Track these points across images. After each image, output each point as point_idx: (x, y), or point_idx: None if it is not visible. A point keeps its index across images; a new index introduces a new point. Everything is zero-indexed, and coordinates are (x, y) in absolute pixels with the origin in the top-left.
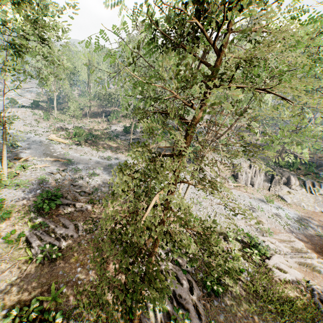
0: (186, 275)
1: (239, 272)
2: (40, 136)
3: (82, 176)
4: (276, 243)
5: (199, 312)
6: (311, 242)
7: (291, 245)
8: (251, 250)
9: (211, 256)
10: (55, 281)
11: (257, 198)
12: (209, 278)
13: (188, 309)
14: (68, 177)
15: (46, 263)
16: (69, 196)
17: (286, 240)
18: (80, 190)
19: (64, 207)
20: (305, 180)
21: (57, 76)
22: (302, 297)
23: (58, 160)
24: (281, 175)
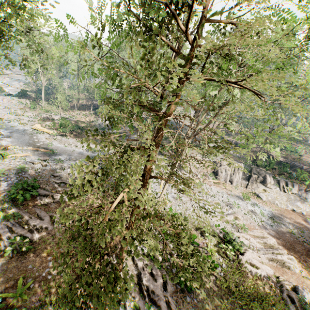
0: (161, 270)
1: (214, 268)
2: (24, 125)
3: (64, 167)
4: (250, 239)
5: (171, 309)
6: (282, 239)
7: (264, 241)
8: (226, 245)
9: (179, 256)
10: (23, 275)
11: (235, 194)
12: (175, 280)
13: (160, 305)
14: (49, 168)
15: (15, 256)
16: (48, 186)
17: (260, 237)
18: (60, 181)
19: (41, 198)
20: (279, 180)
21: (42, 65)
22: (271, 293)
23: (41, 150)
24: (258, 174)
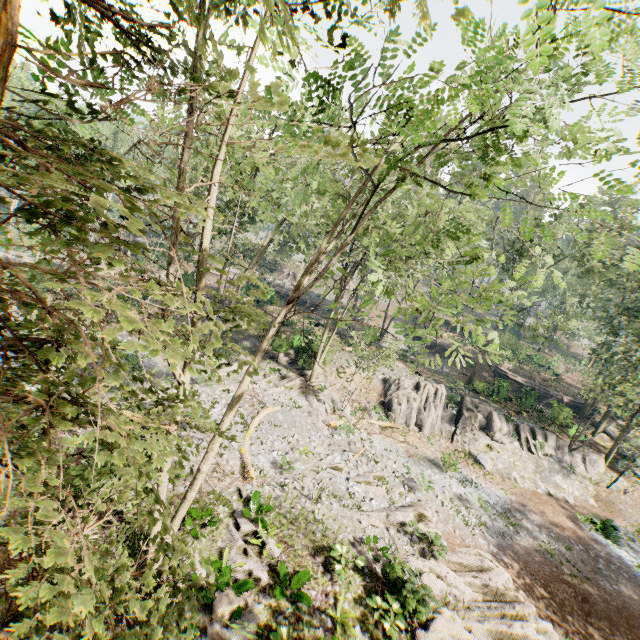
0: None
1: None
2: None
3: None
4: (449, 577)
5: None
6: (527, 569)
7: (483, 581)
8: (386, 599)
9: None
10: None
11: (426, 456)
12: None
13: None
14: None
15: None
16: None
17: (475, 568)
18: None
19: None
20: (519, 424)
21: None
22: None
23: None
24: (476, 409)
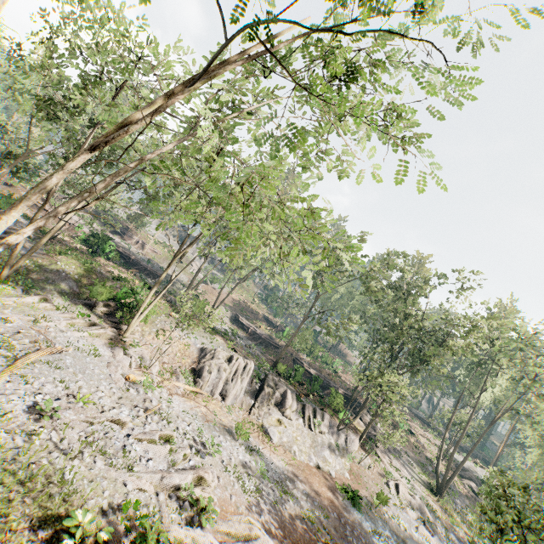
0: None
1: None
2: None
3: None
4: None
5: None
6: (290, 537)
7: None
8: None
9: None
10: None
11: (222, 424)
12: None
13: None
14: None
15: None
16: None
17: (242, 537)
18: None
19: None
20: (306, 404)
21: None
22: None
23: None
24: (276, 387)
